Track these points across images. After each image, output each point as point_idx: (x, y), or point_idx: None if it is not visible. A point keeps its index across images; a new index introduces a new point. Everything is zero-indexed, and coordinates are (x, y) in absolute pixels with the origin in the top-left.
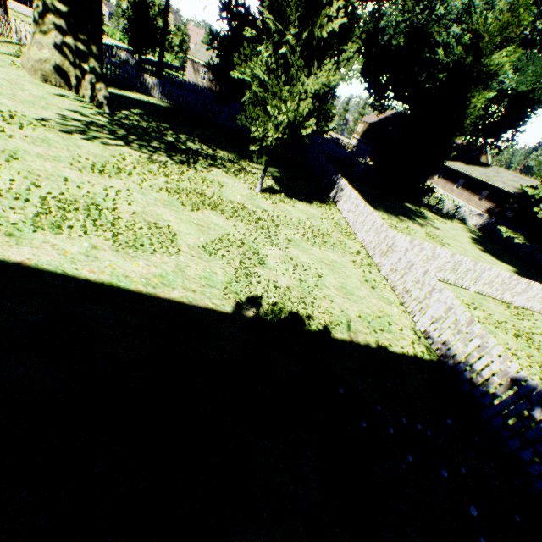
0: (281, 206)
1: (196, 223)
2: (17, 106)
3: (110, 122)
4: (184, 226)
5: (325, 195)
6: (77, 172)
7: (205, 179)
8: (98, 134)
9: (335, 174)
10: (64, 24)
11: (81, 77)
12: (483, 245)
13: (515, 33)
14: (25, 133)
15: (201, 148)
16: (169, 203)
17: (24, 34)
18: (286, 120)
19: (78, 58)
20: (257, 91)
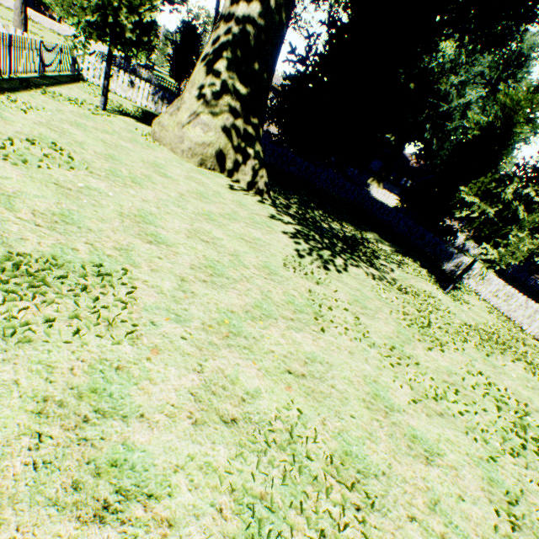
0: (470, 308)
1: (526, 385)
2: (265, 237)
3: (294, 221)
4: (537, 398)
5: (438, 266)
6: (433, 351)
7: (429, 297)
8: (323, 252)
9: (446, 247)
10: (239, 105)
11: (241, 160)
12: (508, 284)
13: (537, 109)
14: (342, 296)
15: (340, 227)
16: (489, 362)
17: (86, 66)
18: (525, 249)
19: (243, 141)
20: (491, 217)
